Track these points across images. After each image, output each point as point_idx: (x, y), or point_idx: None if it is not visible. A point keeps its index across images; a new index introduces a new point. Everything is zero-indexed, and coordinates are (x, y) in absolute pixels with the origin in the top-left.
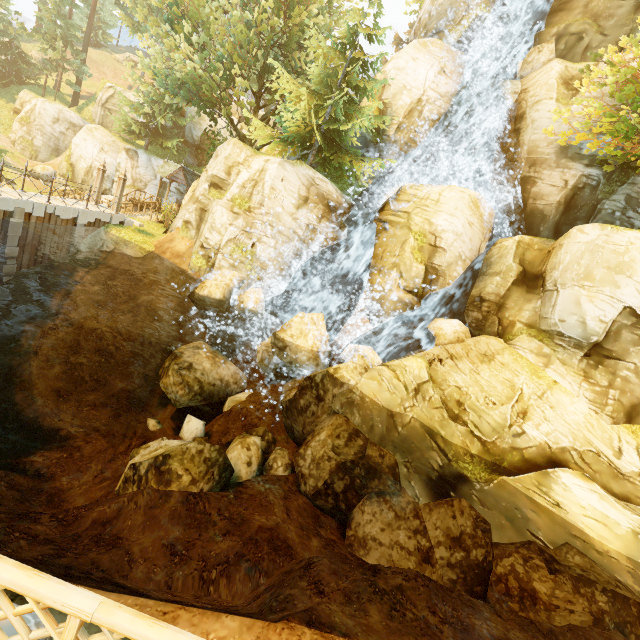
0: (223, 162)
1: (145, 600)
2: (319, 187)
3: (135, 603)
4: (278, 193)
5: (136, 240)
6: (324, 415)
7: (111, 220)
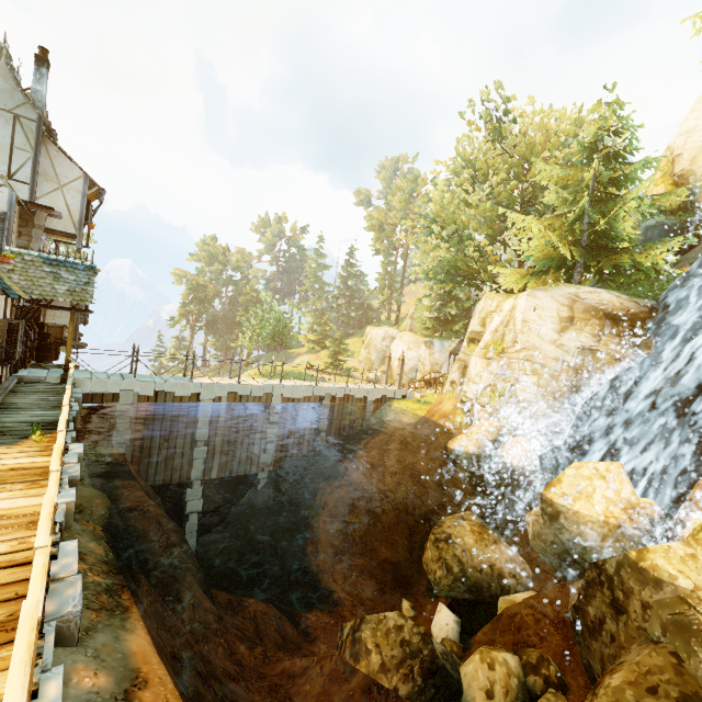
0: (477, 317)
1: (169, 680)
2: (586, 301)
3: (161, 676)
4: (531, 324)
5: (411, 408)
6: (633, 645)
7: (394, 395)
